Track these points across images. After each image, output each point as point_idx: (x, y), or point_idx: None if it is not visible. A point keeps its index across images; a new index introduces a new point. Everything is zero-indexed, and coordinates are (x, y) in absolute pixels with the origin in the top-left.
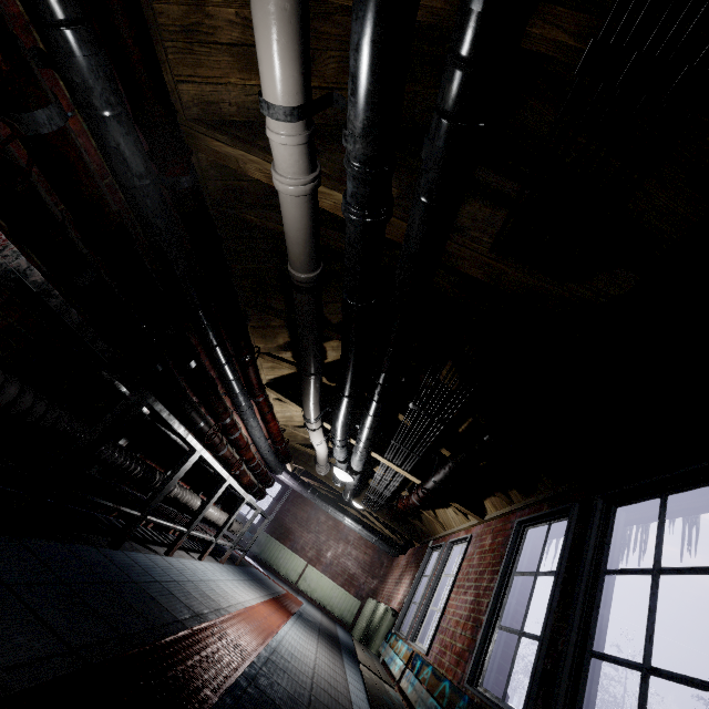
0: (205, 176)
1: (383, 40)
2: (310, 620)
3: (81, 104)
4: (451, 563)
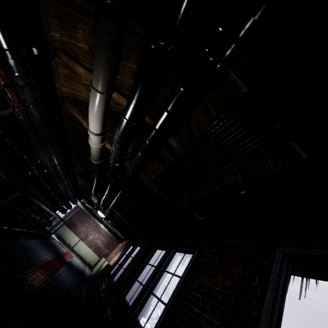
0: (66, 110)
1: (122, 142)
2: (74, 265)
3: (21, 101)
4: (135, 252)
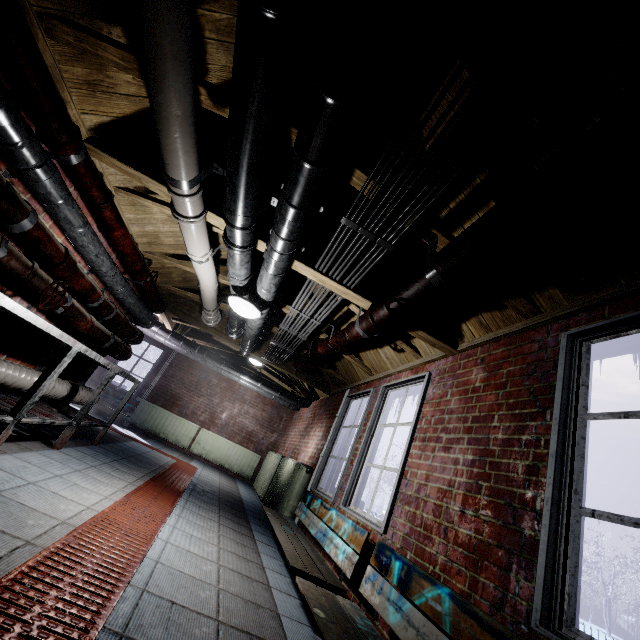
0: None
1: None
2: (207, 491)
3: None
4: (386, 410)
